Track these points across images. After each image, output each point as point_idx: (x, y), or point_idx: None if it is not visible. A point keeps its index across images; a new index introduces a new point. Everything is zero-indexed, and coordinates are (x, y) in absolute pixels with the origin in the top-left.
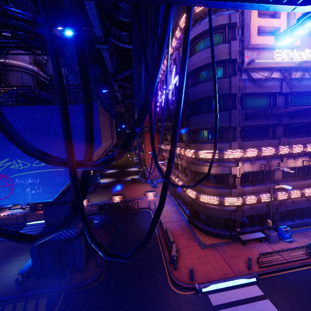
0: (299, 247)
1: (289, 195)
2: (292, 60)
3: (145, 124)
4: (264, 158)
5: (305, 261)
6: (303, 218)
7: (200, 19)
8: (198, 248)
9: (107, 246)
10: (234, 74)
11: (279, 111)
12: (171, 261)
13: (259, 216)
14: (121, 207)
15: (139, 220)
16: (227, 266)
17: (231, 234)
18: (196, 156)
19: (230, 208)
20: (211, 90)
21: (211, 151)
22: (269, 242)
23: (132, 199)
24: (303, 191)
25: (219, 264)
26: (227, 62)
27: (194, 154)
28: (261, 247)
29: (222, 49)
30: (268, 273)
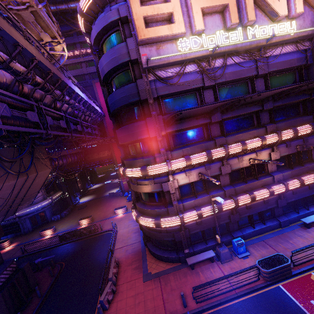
0: (242, 270)
1: (236, 203)
2: (203, 47)
3: (111, 135)
4: (200, 165)
5: (253, 284)
6: (266, 222)
7: (94, 19)
8: (141, 280)
9: (45, 291)
10: (142, 76)
11: (194, 112)
12: (101, 307)
13: (213, 230)
14: (83, 233)
15: (96, 248)
16: (162, 304)
17: (179, 257)
18: (124, 175)
19: (172, 228)
20: (121, 99)
21: (134, 169)
22: (221, 261)
23: (100, 221)
24: (253, 195)
25: (154, 303)
26: (129, 64)
27: (123, 174)
28: (210, 269)
29: (120, 50)
30: (206, 309)
